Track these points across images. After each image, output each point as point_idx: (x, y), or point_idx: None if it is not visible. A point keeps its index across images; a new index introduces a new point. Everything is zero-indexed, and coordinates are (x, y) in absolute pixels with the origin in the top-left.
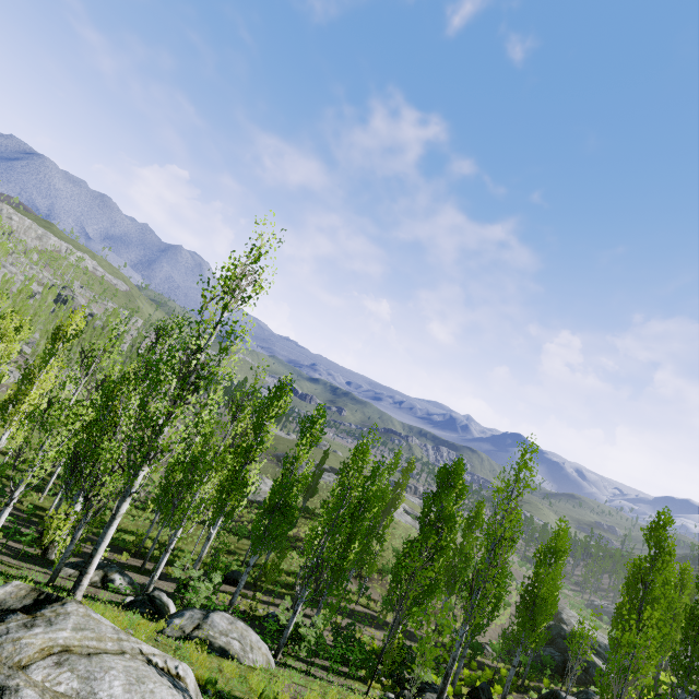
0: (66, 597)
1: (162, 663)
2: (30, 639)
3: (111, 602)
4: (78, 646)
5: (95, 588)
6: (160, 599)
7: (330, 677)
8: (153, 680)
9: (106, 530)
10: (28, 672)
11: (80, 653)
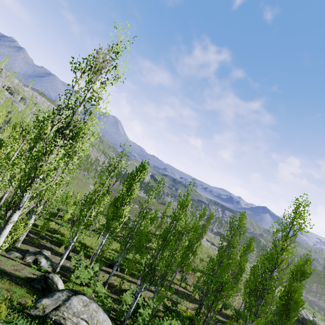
0: None
1: None
2: None
3: (21, 278)
4: None
5: (26, 266)
6: (51, 279)
7: None
8: None
9: (1, 231)
10: None
11: None
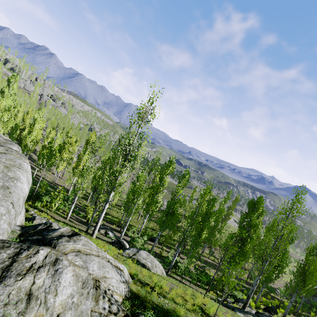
0: (90, 236)
1: (114, 263)
2: (68, 245)
3: (106, 241)
4: (83, 250)
5: (102, 235)
6: (123, 242)
7: (191, 285)
8: (108, 268)
9: (101, 214)
10: (67, 256)
11: (83, 253)
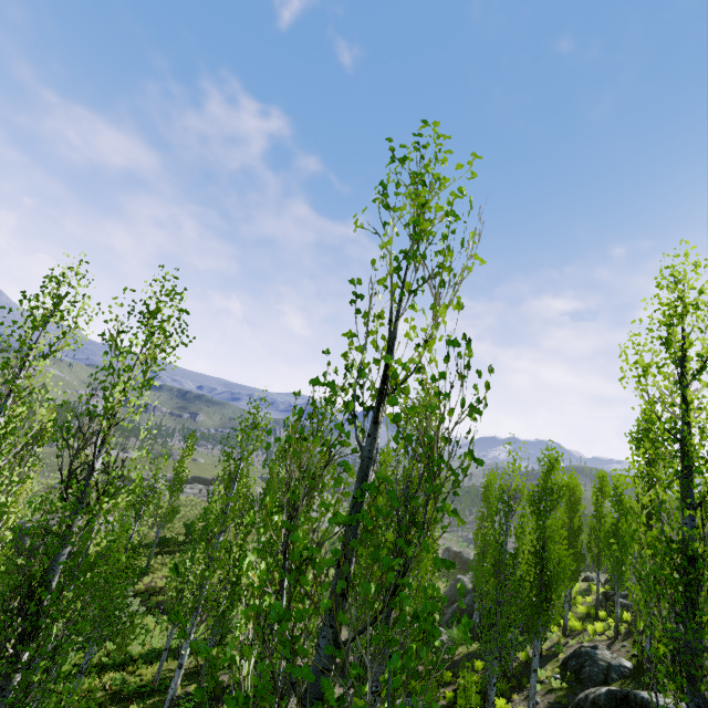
0: None
1: None
2: None
3: None
4: None
5: None
6: None
7: None
8: None
9: None
10: None
11: None
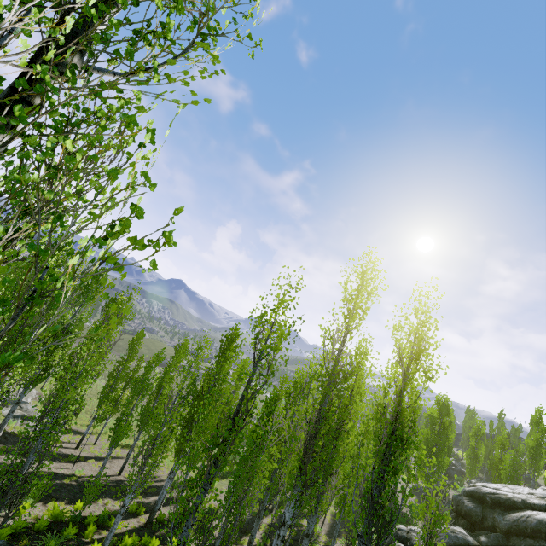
0: None
1: None
2: None
3: None
4: None
5: None
6: None
7: None
8: None
9: None
10: None
11: None
